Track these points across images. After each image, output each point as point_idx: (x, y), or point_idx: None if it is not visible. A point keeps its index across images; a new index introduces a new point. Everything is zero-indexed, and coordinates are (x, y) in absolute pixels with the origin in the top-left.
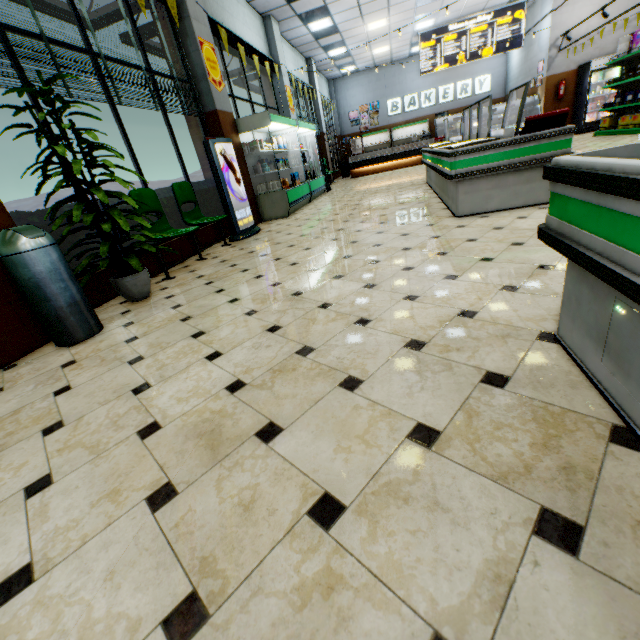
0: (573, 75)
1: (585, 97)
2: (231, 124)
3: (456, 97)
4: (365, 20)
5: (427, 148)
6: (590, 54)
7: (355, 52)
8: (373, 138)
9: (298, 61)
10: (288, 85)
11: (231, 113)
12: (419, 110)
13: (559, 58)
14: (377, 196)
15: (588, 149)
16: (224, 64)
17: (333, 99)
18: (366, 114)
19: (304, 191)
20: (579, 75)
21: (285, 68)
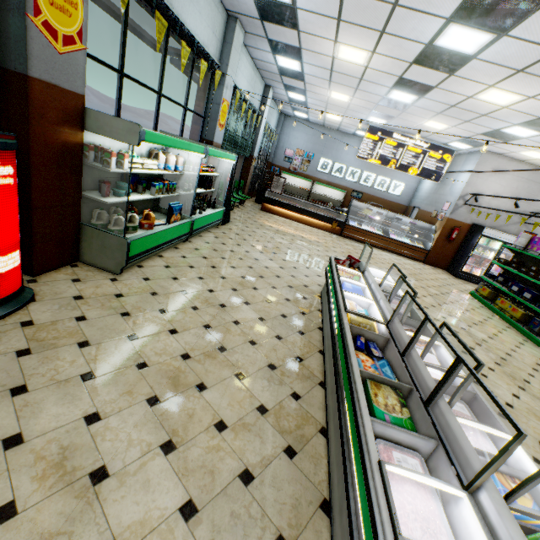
0: (466, 227)
1: (470, 251)
2: (69, 110)
3: (374, 186)
4: (331, 86)
5: (338, 282)
6: (484, 219)
7: (312, 106)
8: (297, 180)
9: (256, 82)
10: (228, 99)
11: (79, 94)
12: (342, 179)
13: (462, 209)
14: (257, 293)
15: (480, 335)
16: (125, 24)
17: (278, 130)
18: (300, 158)
19: (178, 232)
20: (471, 230)
21: (232, 81)
